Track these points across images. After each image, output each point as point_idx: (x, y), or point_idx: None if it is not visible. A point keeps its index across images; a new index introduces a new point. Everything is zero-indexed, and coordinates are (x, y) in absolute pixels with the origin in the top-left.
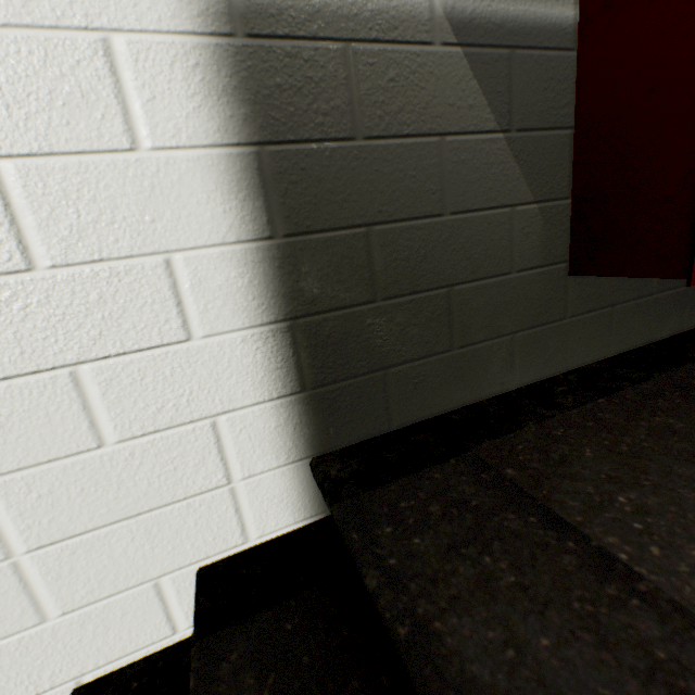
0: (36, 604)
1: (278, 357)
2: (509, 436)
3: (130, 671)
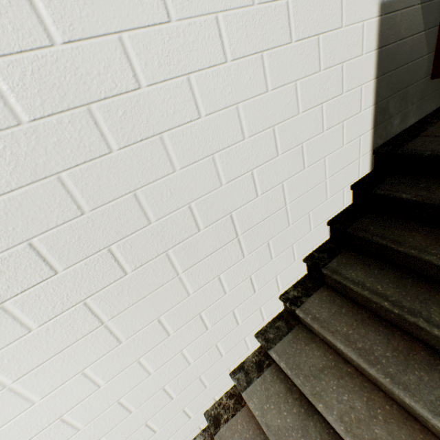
0: (326, 194)
1: (373, 116)
2: (427, 131)
3: (338, 215)
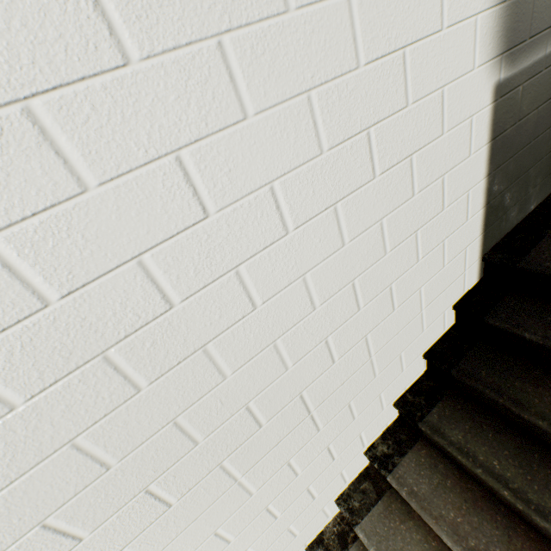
0: (422, 326)
1: (483, 219)
2: None
3: (438, 344)
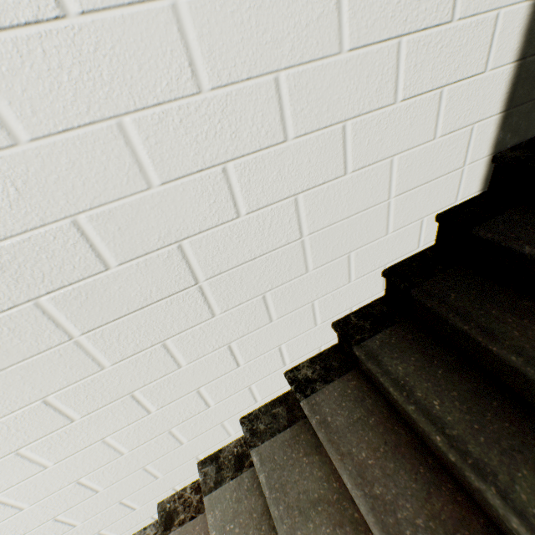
0: (387, 225)
1: (508, 86)
2: None
3: (405, 262)
